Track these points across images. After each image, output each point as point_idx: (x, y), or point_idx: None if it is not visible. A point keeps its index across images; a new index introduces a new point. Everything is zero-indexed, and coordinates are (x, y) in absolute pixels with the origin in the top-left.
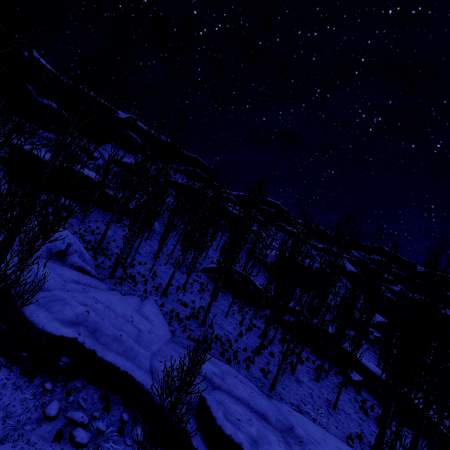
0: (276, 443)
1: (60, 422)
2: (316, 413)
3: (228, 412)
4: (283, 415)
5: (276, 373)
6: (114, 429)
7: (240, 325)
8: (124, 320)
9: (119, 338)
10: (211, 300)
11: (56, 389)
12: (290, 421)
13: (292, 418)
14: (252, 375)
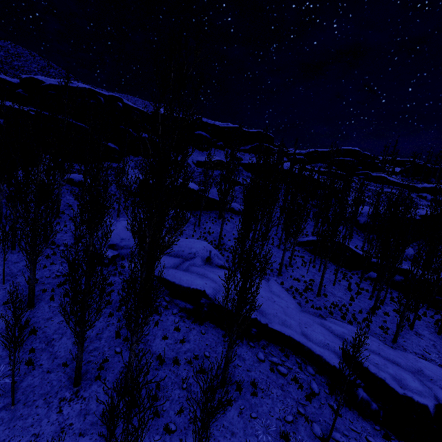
0: (410, 379)
1: (267, 363)
2: (441, 360)
3: (368, 359)
4: (411, 362)
5: (396, 330)
6: (296, 367)
7: (349, 291)
8: (270, 301)
9: (276, 315)
10: (322, 276)
11: (255, 346)
12: (418, 366)
13: (419, 364)
14: (372, 332)
